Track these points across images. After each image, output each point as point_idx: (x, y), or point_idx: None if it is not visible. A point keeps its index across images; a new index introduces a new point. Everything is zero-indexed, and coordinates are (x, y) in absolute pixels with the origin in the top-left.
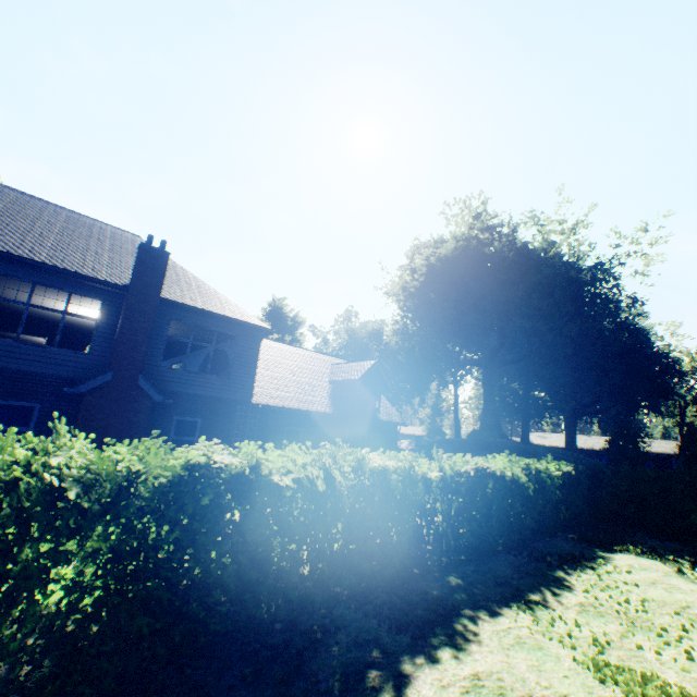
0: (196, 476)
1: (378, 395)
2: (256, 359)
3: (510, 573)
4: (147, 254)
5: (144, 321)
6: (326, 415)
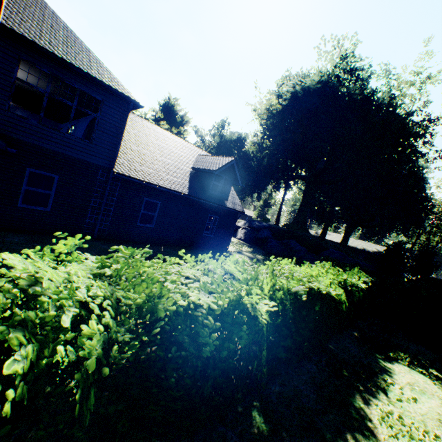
0: None
1: (229, 187)
2: (121, 131)
3: (314, 402)
4: None
5: None
6: (181, 195)
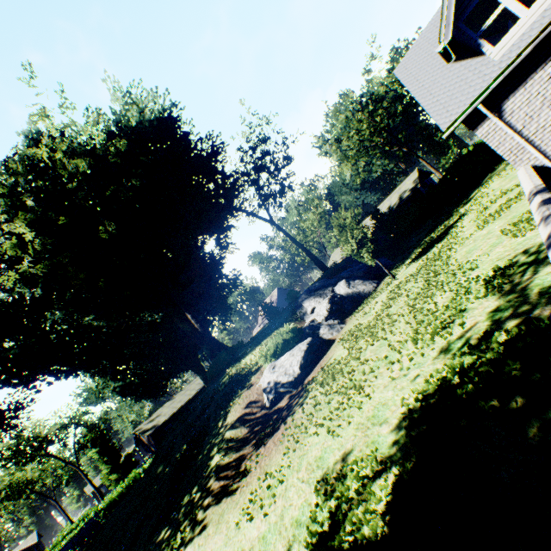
0: None
1: None
2: None
3: None
4: None
5: None
6: None
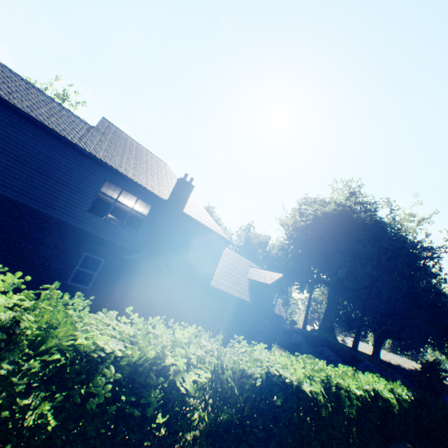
0: (271, 381)
1: (276, 296)
2: (218, 258)
3: None
4: (183, 184)
5: (171, 224)
6: (247, 303)
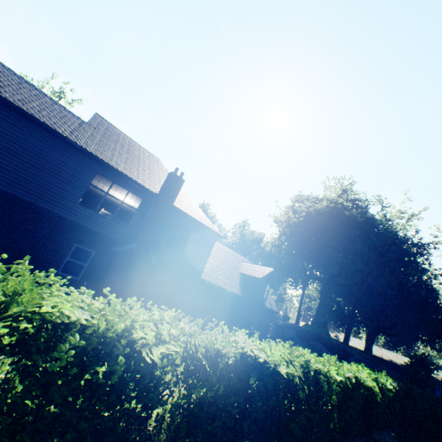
0: (245, 361)
1: (267, 290)
2: (209, 252)
3: None
4: (173, 178)
5: (161, 217)
6: (238, 296)
